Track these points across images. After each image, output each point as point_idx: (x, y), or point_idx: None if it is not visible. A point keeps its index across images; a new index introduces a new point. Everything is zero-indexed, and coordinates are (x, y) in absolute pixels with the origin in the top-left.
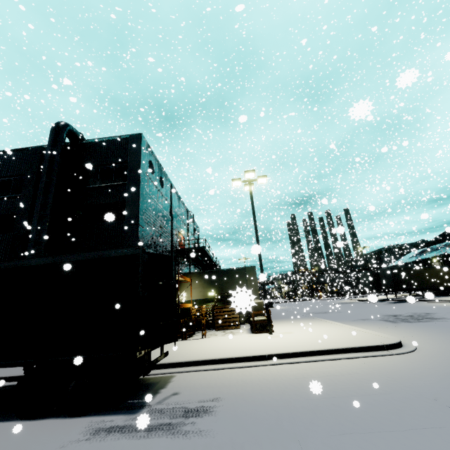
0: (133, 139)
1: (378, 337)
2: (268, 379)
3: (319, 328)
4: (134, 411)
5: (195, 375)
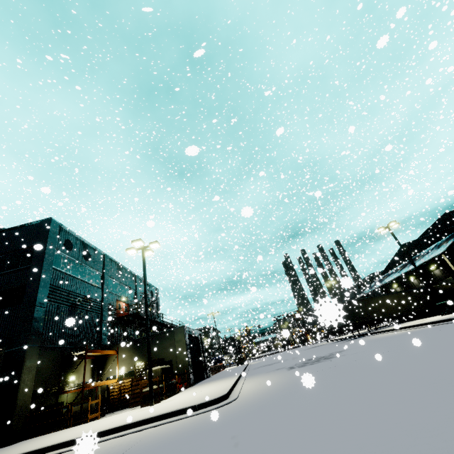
0: (43, 224)
1: (214, 395)
2: None
3: (205, 390)
4: None
5: None
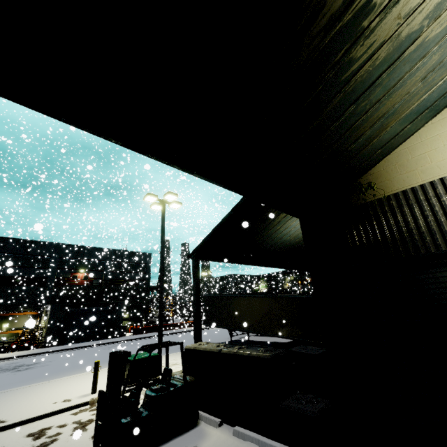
0: None
1: None
2: None
3: None
4: None
5: None
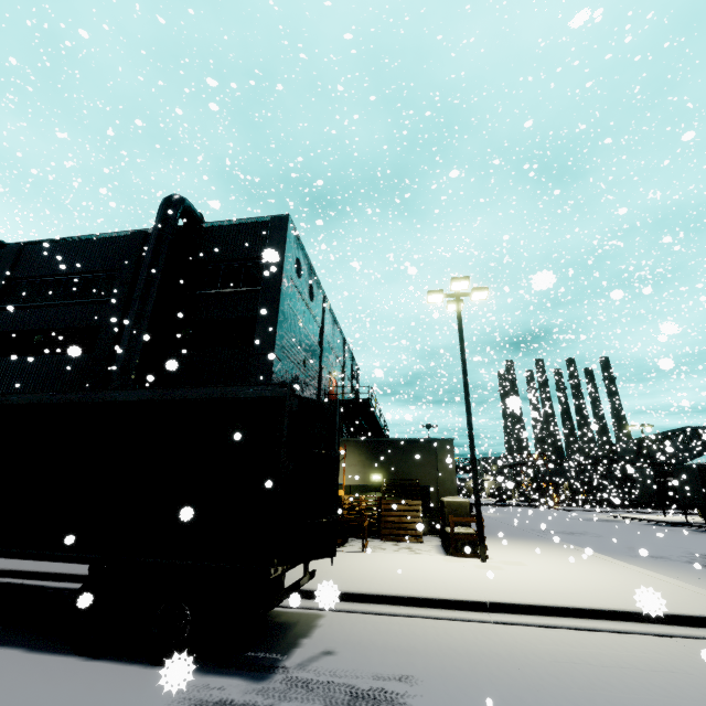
0: (276, 223)
1: None
2: (500, 653)
3: (574, 563)
4: (259, 676)
5: (358, 621)
